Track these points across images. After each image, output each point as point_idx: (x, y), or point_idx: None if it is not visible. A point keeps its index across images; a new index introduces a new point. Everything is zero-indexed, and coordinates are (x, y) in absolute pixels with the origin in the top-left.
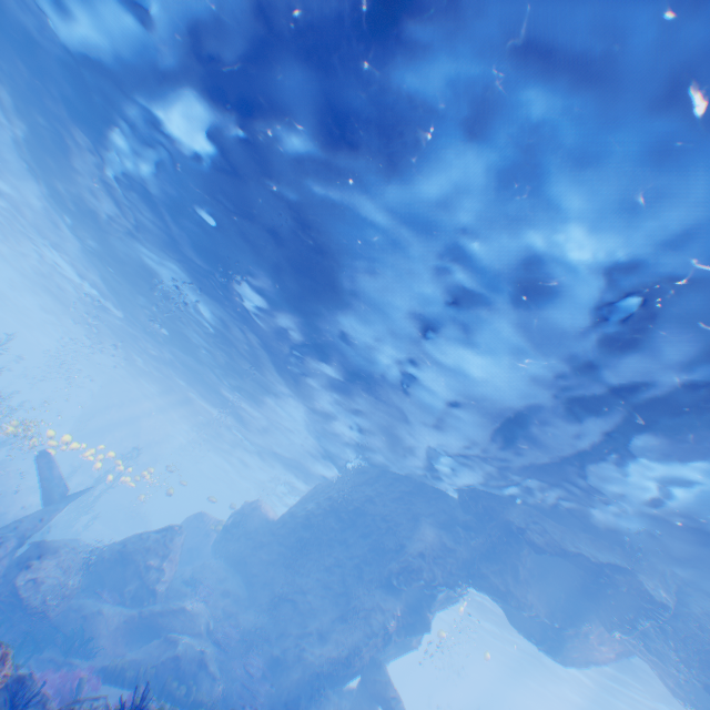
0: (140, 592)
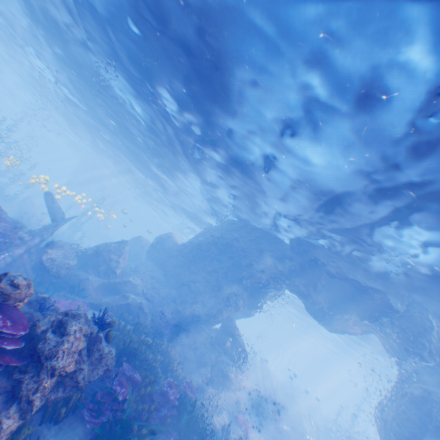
0: (107, 272)
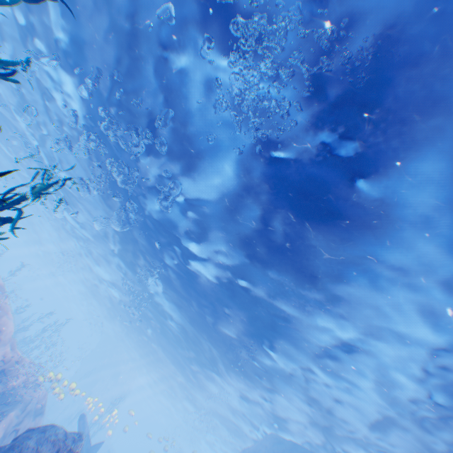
0: None
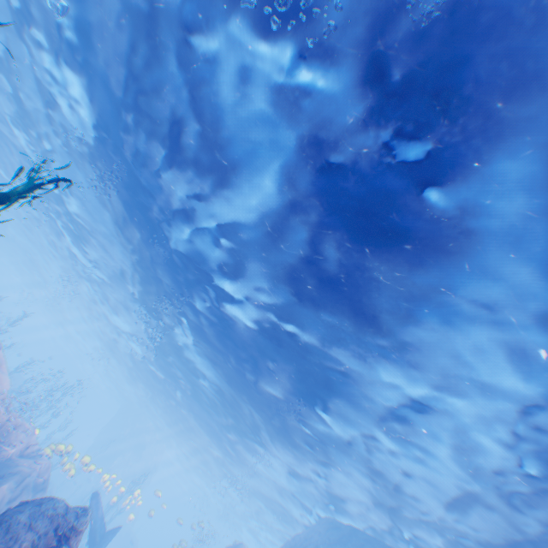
0: None
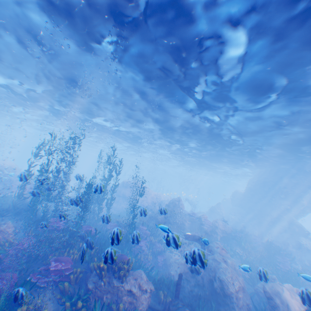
0: (219, 217)
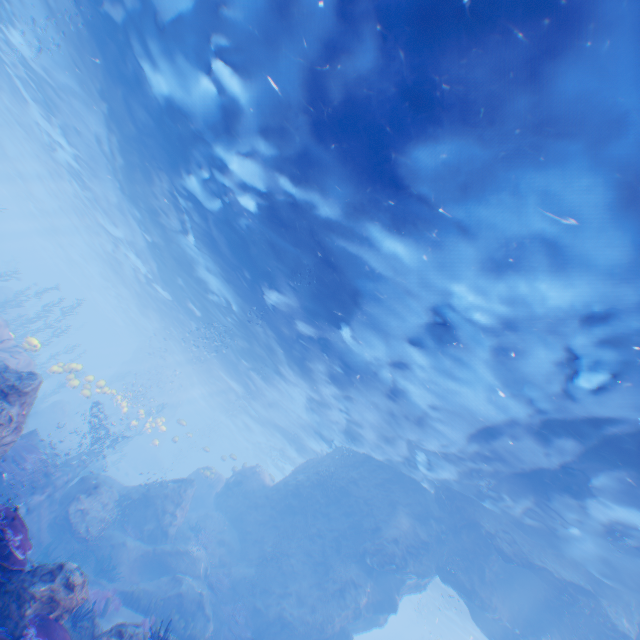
0: (155, 532)
